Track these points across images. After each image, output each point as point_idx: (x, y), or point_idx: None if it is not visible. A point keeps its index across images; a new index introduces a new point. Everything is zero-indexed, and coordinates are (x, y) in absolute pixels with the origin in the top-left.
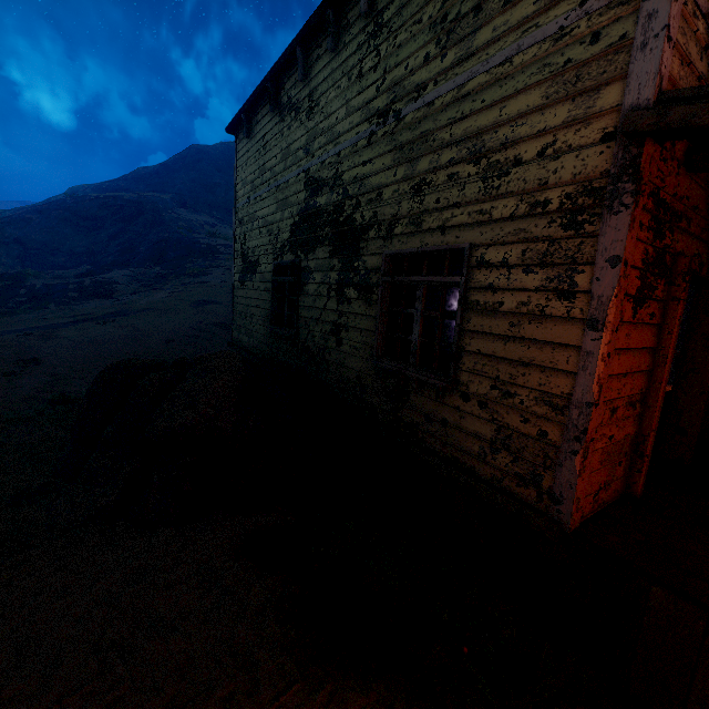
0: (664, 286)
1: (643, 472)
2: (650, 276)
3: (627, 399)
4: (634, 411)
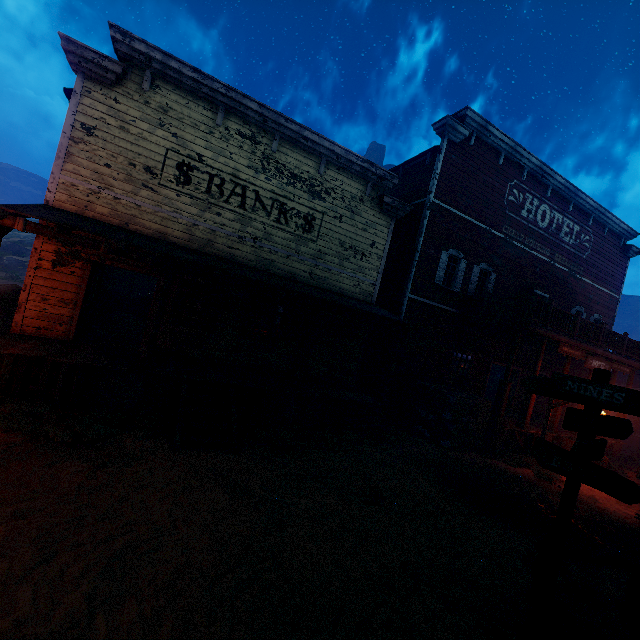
0: (84, 264)
1: (71, 331)
2: (68, 258)
3: (60, 299)
4: (68, 306)
